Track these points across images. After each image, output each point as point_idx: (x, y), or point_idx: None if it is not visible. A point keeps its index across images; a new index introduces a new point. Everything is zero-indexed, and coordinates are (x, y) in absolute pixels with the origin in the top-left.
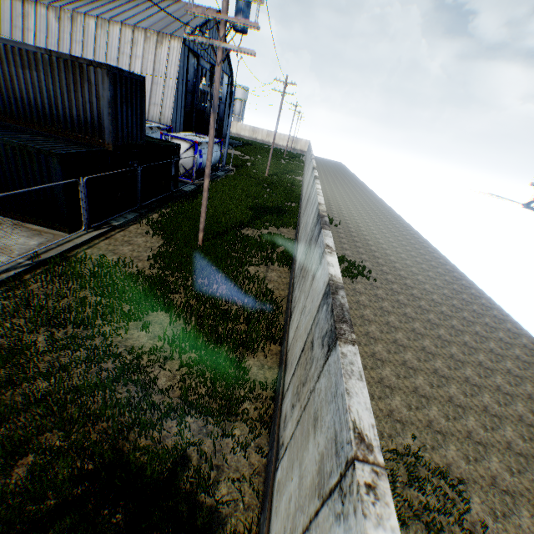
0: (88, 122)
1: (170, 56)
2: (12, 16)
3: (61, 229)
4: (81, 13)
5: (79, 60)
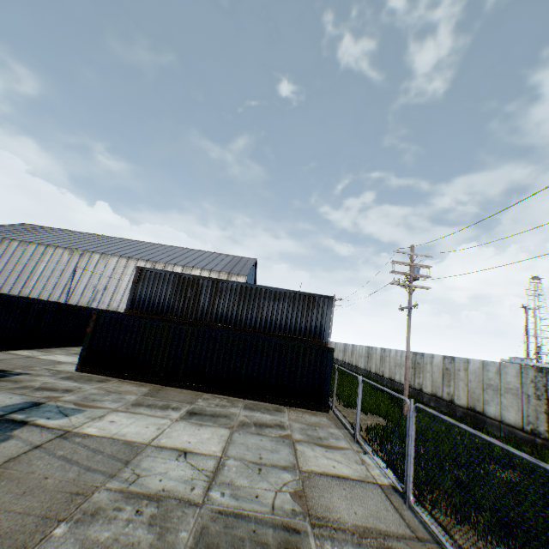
0: (311, 329)
1: None
2: (115, 266)
3: (319, 409)
4: (171, 263)
5: (314, 295)
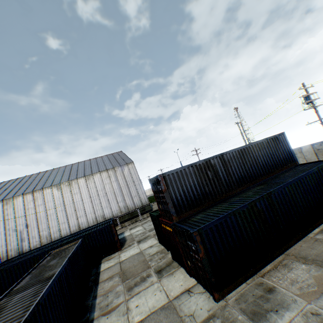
0: (286, 158)
1: (131, 171)
2: (24, 204)
3: None
4: (73, 179)
5: (275, 135)
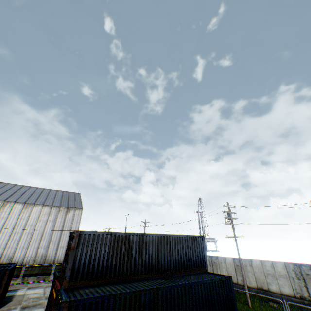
0: (198, 260)
1: (75, 217)
2: None
3: None
4: (12, 201)
5: (195, 236)
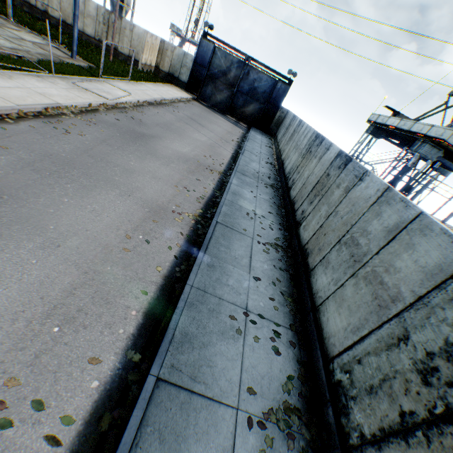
0: None
1: None
2: None
3: None
4: None
5: None
